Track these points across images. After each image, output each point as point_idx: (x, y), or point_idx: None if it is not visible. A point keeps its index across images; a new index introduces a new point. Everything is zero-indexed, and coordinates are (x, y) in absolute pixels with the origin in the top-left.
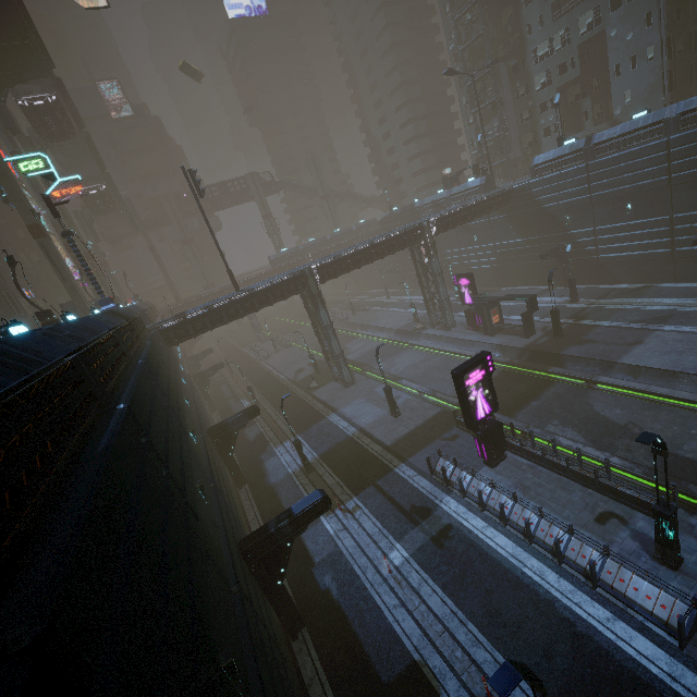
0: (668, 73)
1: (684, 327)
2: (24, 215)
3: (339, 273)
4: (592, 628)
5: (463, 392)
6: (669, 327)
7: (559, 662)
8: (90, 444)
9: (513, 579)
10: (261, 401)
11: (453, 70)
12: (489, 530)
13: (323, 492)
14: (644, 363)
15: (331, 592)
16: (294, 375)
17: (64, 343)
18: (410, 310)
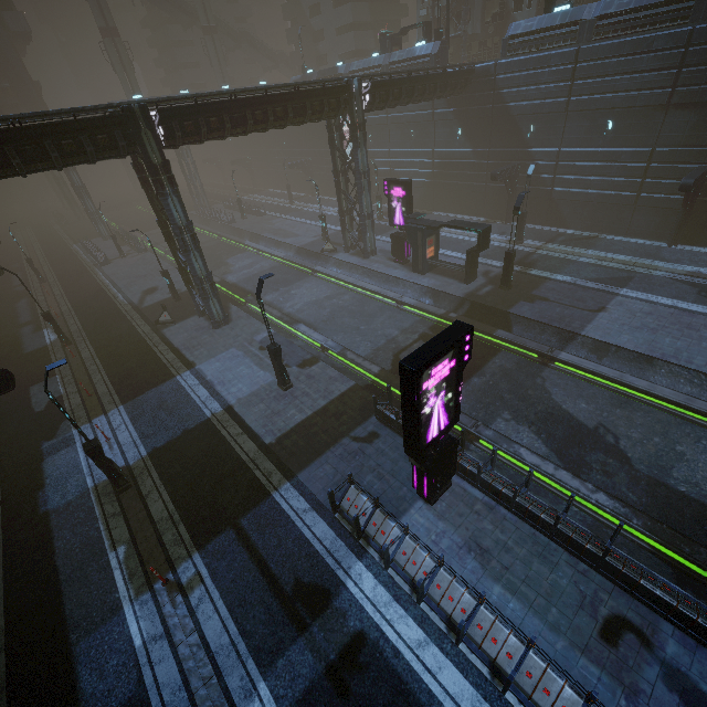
0: None
1: (649, 295)
2: None
3: (204, 134)
4: None
5: (416, 405)
6: (632, 292)
7: None
8: None
9: None
10: (77, 335)
11: None
12: (430, 653)
13: None
14: (614, 340)
15: None
16: (140, 297)
17: None
18: (317, 223)
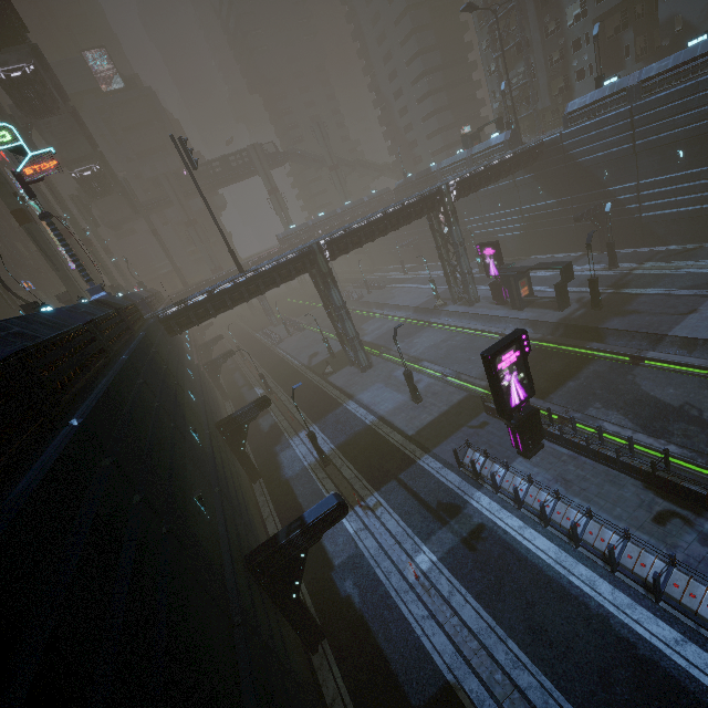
0: None
1: None
2: (6, 199)
3: (350, 248)
4: (658, 652)
5: (495, 377)
6: None
7: (619, 692)
8: (7, 486)
9: (558, 590)
10: (275, 388)
11: (473, 4)
12: (527, 531)
13: (339, 497)
14: (701, 334)
15: (353, 600)
16: (308, 360)
17: (0, 344)
18: (428, 286)
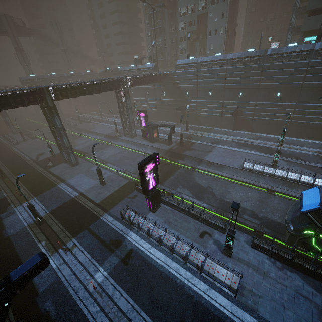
0: (226, 42)
1: (225, 146)
2: None
3: (69, 96)
4: (201, 297)
5: (143, 175)
6: (220, 146)
7: None
8: None
9: (164, 277)
10: (8, 174)
11: None
12: (152, 249)
13: (43, 255)
14: (213, 160)
15: (50, 315)
16: (36, 157)
17: None
18: (113, 125)
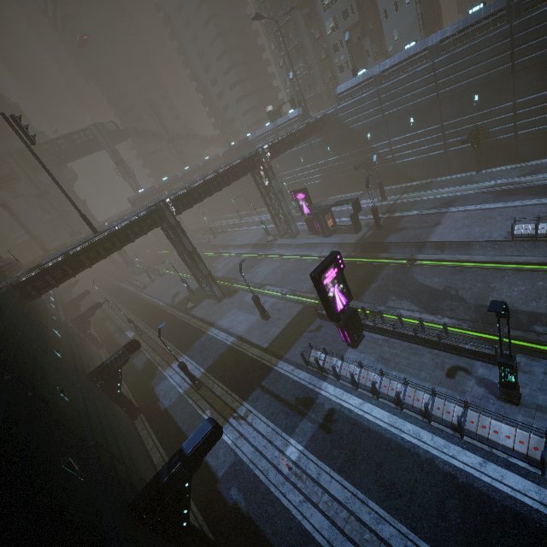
0: (421, 15)
1: (466, 207)
2: None
3: (193, 203)
4: (471, 476)
5: (323, 291)
6: (455, 208)
7: (453, 518)
8: None
9: (396, 447)
10: (145, 329)
11: (260, 14)
12: (366, 406)
13: (213, 421)
14: (446, 238)
15: (239, 505)
16: (171, 299)
17: None
18: (260, 227)
